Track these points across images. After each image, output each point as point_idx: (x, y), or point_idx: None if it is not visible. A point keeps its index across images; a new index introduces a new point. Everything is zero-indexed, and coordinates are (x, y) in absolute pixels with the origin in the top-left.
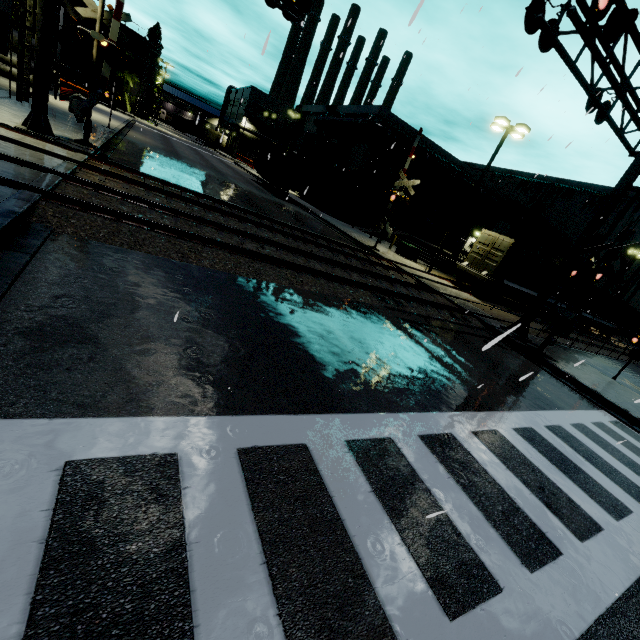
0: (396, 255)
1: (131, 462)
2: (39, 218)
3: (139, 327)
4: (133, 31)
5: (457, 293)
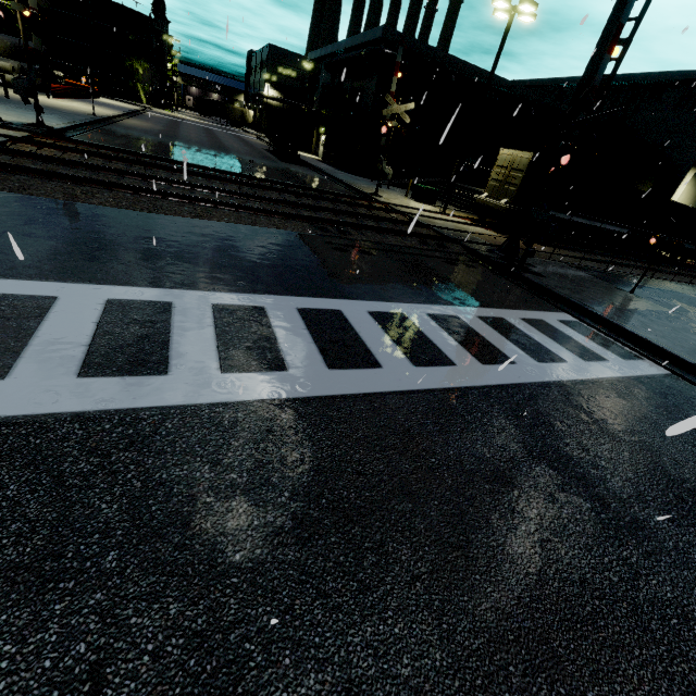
0: (409, 201)
1: None
2: None
3: None
4: (131, 10)
5: (463, 228)
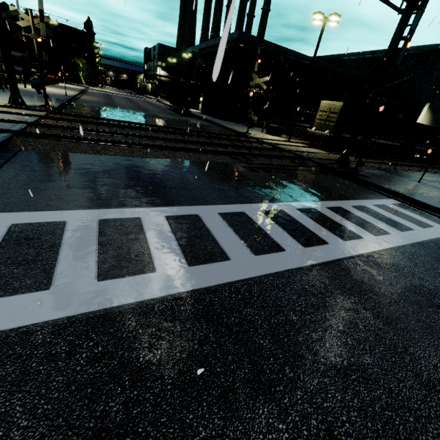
0: (265, 135)
1: (42, 224)
2: (13, 145)
3: (60, 182)
4: (73, 28)
5: (306, 150)
